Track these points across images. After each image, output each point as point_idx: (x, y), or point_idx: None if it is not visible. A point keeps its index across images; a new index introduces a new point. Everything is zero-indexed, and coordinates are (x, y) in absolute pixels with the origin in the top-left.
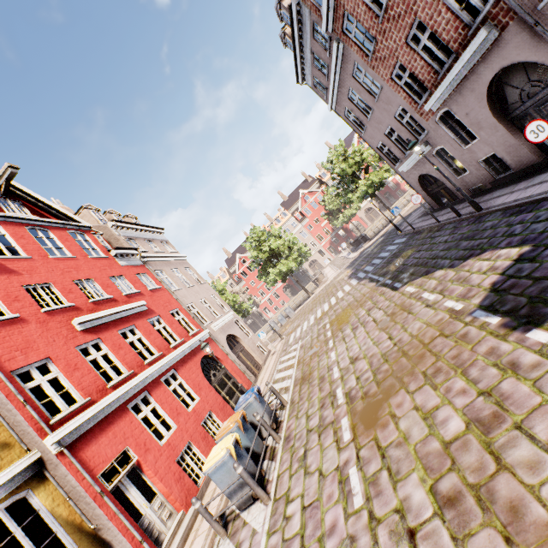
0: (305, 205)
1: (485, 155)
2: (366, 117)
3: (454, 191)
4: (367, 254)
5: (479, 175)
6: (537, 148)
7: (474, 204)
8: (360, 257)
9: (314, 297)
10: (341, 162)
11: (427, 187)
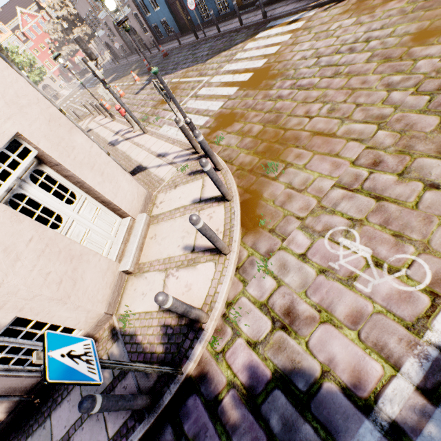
0: (27, 27)
1: (120, 44)
2: (75, 0)
3: (118, 54)
4: (88, 80)
5: (121, 51)
6: (130, 48)
7: (117, 61)
8: (84, 81)
9: (58, 104)
10: (62, 8)
11: (110, 49)
